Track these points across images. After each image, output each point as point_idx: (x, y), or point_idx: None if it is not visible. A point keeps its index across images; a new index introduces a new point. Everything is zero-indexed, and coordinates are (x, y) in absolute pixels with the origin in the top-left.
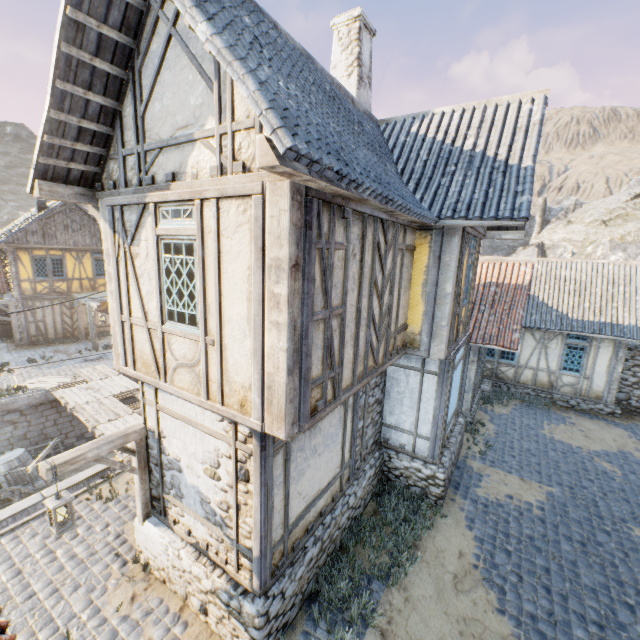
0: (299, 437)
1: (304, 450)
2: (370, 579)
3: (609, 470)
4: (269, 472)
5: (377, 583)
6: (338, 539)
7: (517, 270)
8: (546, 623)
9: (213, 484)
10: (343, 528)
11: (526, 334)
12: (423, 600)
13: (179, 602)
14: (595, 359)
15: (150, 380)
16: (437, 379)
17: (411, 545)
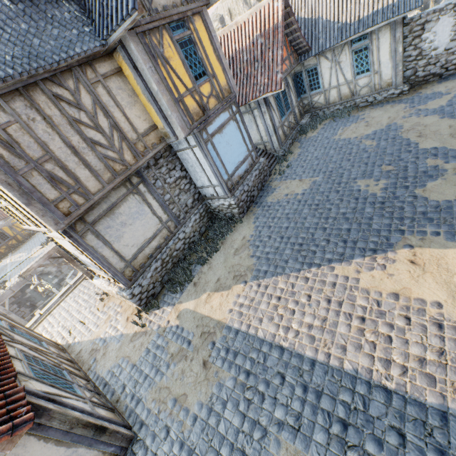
0: (101, 223)
1: (112, 227)
2: (196, 266)
3: (368, 146)
4: (85, 245)
5: (198, 266)
6: (180, 255)
7: (272, 10)
8: (273, 253)
9: (85, 257)
10: (182, 249)
11: (321, 60)
12: (217, 265)
13: (120, 301)
14: (378, 52)
15: (28, 228)
16: (199, 149)
17: (217, 244)
